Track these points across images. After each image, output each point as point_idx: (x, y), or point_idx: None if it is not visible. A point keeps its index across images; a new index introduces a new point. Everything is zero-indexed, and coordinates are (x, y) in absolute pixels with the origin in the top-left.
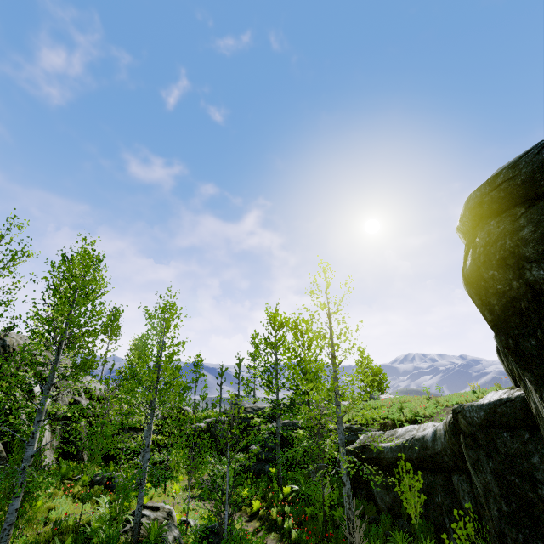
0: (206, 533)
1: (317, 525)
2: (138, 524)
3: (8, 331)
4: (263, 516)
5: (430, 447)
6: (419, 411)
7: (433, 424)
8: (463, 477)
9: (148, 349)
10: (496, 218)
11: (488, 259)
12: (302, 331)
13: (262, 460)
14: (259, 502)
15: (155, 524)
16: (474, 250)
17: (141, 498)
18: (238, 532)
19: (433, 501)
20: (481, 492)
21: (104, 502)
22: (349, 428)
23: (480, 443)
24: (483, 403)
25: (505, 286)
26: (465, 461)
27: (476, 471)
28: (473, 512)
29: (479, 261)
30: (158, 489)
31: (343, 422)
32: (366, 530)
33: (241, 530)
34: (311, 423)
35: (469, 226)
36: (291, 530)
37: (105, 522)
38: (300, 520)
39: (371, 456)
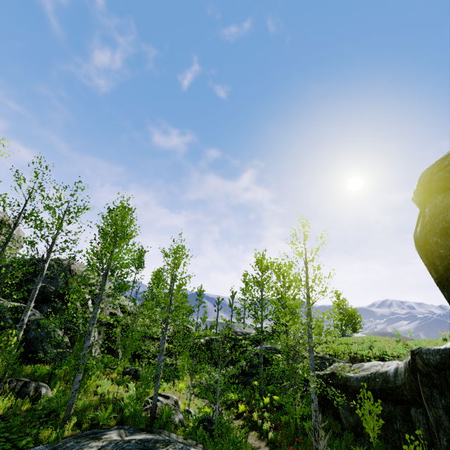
0: (202, 421)
1: (289, 431)
2: (155, 405)
3: (74, 260)
4: (246, 417)
5: (391, 381)
6: (387, 351)
7: (396, 362)
8: (420, 410)
9: (164, 279)
10: (442, 193)
11: (433, 228)
12: (283, 274)
13: (247, 374)
14: (244, 406)
15: (167, 407)
16: (423, 219)
17: (157, 387)
18: (225, 422)
19: (391, 427)
20: (433, 424)
21: (132, 387)
22: (322, 358)
23: (434, 382)
24: (439, 348)
25: (446, 251)
26: (421, 397)
27: (429, 405)
28: (427, 441)
29: (426, 228)
30: (169, 384)
31: (317, 352)
32: (331, 442)
33: (228, 420)
34: (286, 348)
35: (421, 198)
36: (268, 432)
37: (133, 400)
38: (276, 425)
39: (339, 382)
